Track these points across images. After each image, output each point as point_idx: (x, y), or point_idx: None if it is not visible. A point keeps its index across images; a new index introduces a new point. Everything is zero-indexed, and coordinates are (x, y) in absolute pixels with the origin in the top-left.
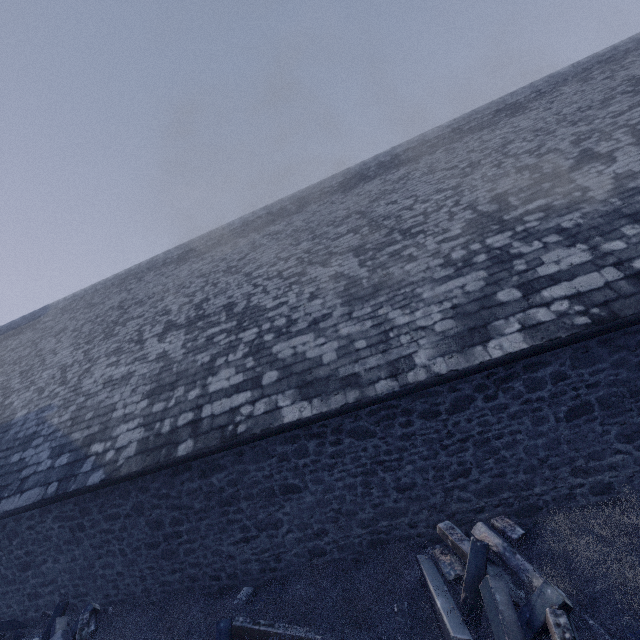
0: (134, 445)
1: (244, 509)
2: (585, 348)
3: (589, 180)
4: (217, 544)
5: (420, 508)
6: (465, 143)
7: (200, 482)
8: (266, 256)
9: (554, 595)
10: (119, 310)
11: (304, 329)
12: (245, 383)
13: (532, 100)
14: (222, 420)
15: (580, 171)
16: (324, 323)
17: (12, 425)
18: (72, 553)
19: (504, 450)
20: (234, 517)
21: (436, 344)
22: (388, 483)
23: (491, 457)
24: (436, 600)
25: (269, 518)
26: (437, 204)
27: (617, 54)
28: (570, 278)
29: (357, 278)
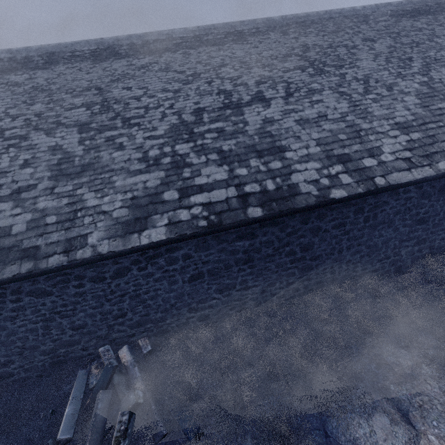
0: None
1: None
2: (204, 240)
3: (251, 117)
4: None
5: (90, 338)
6: (199, 53)
7: None
8: None
9: (133, 399)
10: None
11: (5, 196)
12: None
13: (252, 34)
14: None
15: (250, 107)
16: (26, 194)
17: None
18: None
19: (150, 300)
20: None
21: (109, 228)
22: (65, 325)
23: (141, 305)
24: (66, 409)
25: None
26: (158, 102)
27: (307, 21)
28: (210, 190)
29: (72, 155)
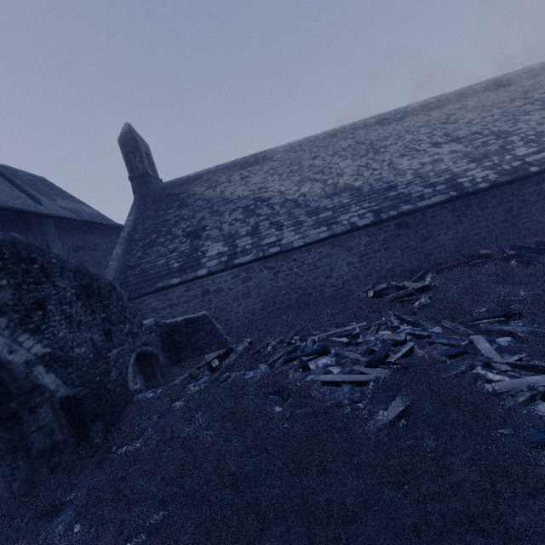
0: (492, 175)
1: None
2: None
3: None
4: (539, 218)
5: None
6: None
7: (535, 188)
8: (469, 116)
9: None
10: (363, 144)
11: None
12: (541, 150)
13: None
14: None
15: None
16: None
17: (359, 187)
18: (456, 229)
19: None
20: None
21: None
22: None
23: None
24: None
25: None
26: None
27: None
28: None
29: None
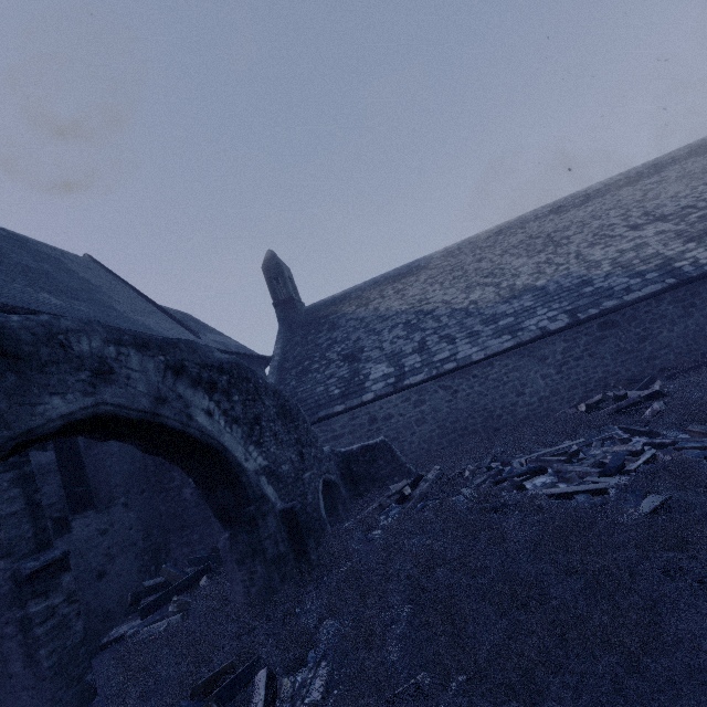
0: None
1: None
2: None
3: None
4: None
5: None
6: None
7: None
8: (674, 189)
9: None
10: (538, 238)
11: None
12: None
13: None
14: None
15: None
16: None
17: (543, 287)
18: (684, 324)
19: None
20: None
21: None
22: None
23: None
24: None
25: None
26: None
27: None
28: None
29: None
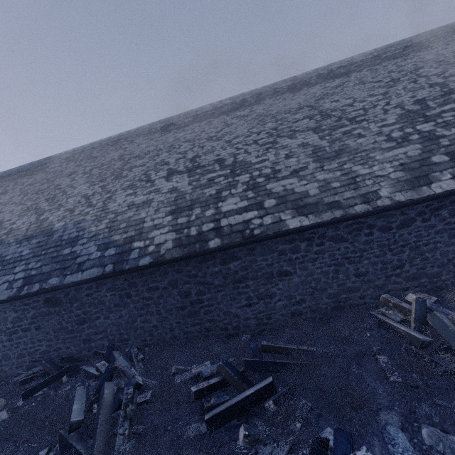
0: (170, 242)
1: (250, 285)
2: None
3: None
4: (228, 308)
5: (368, 287)
6: (385, 66)
7: (221, 267)
8: (240, 130)
9: None
10: (121, 161)
11: (288, 175)
12: (251, 206)
13: (432, 42)
14: (239, 227)
15: None
16: (303, 172)
17: (54, 232)
18: (120, 312)
19: (428, 253)
20: (242, 290)
21: (393, 185)
22: (350, 271)
23: (419, 257)
24: (399, 327)
25: (267, 291)
26: (372, 103)
27: None
28: None
29: (320, 146)
